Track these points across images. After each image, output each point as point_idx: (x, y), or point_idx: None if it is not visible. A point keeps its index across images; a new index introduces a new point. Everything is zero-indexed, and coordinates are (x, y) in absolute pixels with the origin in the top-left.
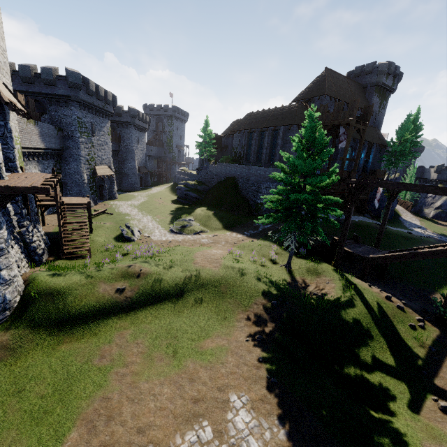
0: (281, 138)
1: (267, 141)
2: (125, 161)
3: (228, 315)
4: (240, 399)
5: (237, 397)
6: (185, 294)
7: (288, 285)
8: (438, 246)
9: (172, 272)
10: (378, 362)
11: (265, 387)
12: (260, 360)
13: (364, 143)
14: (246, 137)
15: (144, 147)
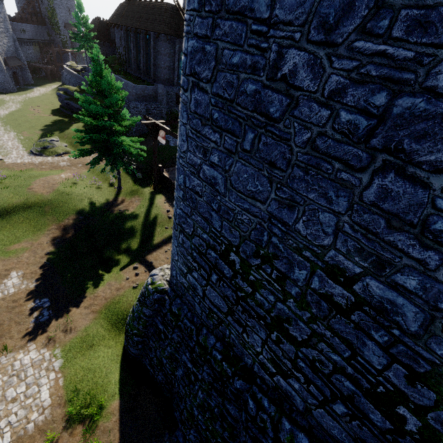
0: (152, 47)
1: (143, 47)
2: None
3: (43, 228)
4: (17, 273)
5: (16, 273)
6: (11, 214)
7: (105, 204)
8: None
9: (1, 197)
10: (128, 249)
11: (40, 267)
12: (46, 253)
13: None
14: (125, 36)
15: (6, 27)
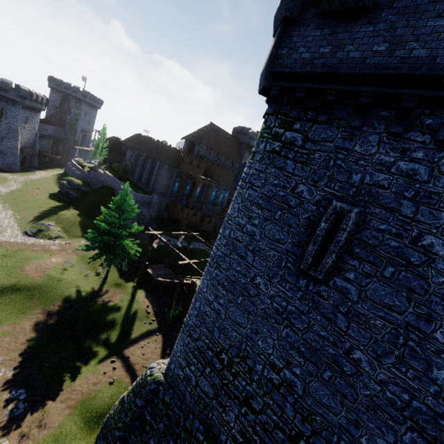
0: (156, 170)
1: (148, 168)
2: (4, 138)
3: (28, 312)
4: None
5: None
6: None
7: (91, 293)
8: (194, 278)
9: None
10: (107, 341)
11: (19, 353)
12: (28, 339)
13: (228, 187)
14: (136, 156)
15: (35, 127)
